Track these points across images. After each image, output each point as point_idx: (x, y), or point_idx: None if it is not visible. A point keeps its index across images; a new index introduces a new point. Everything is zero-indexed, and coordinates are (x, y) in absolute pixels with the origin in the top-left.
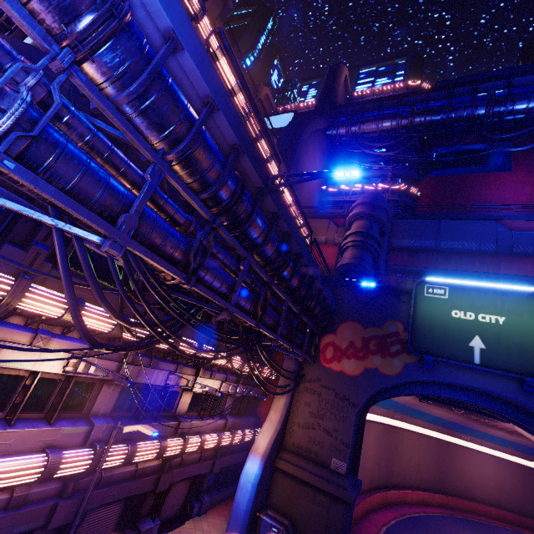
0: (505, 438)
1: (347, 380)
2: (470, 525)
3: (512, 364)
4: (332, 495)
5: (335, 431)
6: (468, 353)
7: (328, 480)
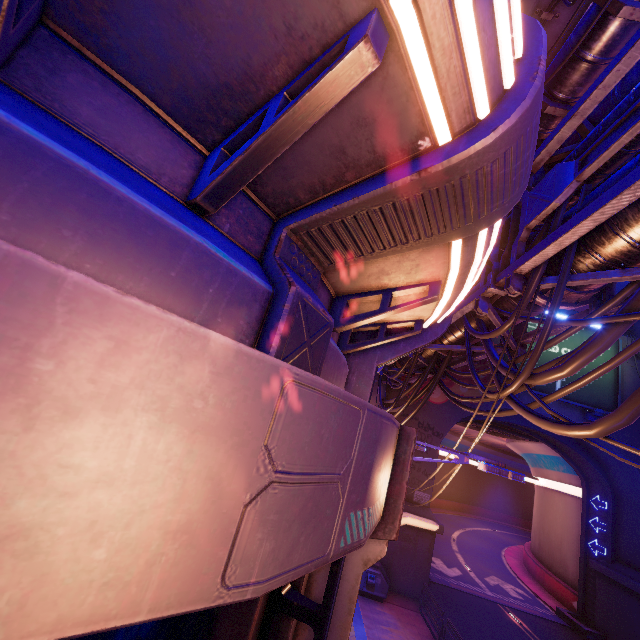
0: (464, 444)
1: (432, 408)
2: (439, 519)
3: (585, 396)
4: (418, 528)
5: (418, 463)
6: (551, 385)
7: (414, 513)
